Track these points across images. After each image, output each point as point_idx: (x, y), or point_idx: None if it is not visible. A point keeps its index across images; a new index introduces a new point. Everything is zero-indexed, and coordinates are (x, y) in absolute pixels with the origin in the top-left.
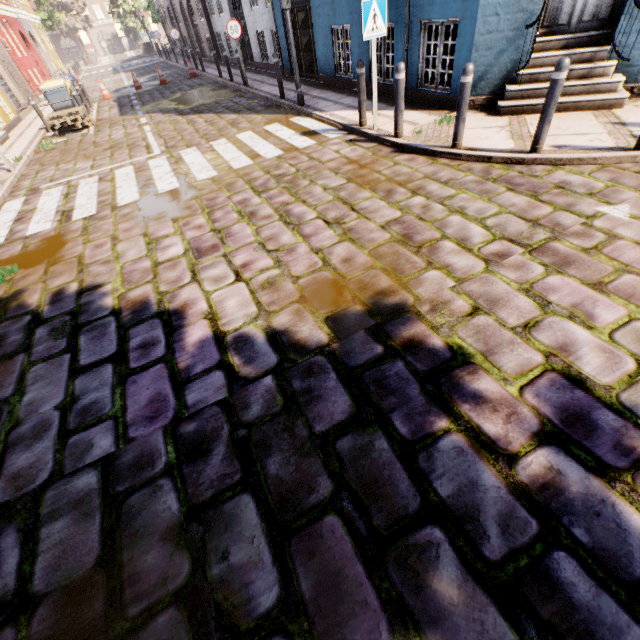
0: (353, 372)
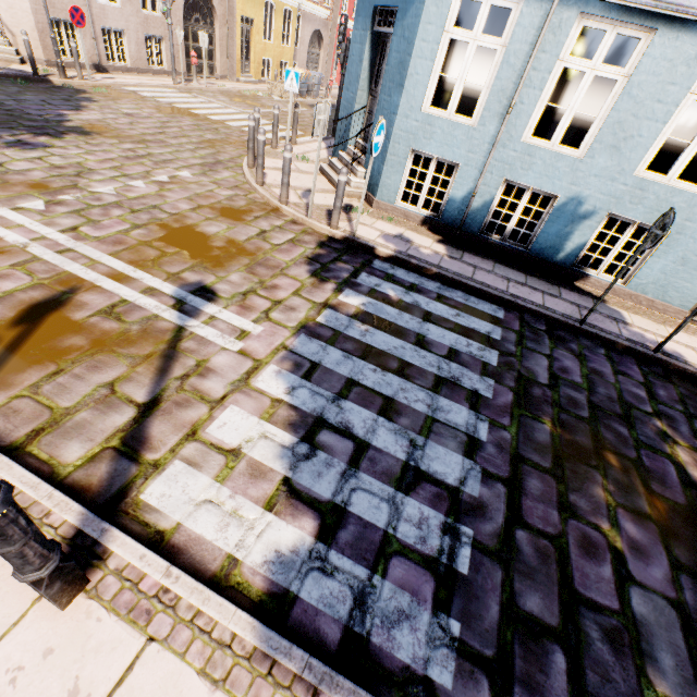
0: (48, 127)
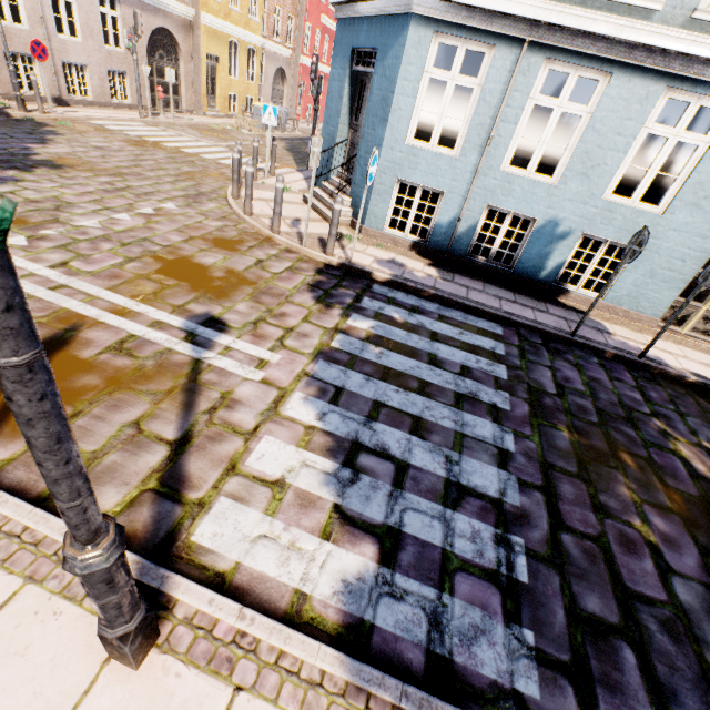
0: (15, 160)
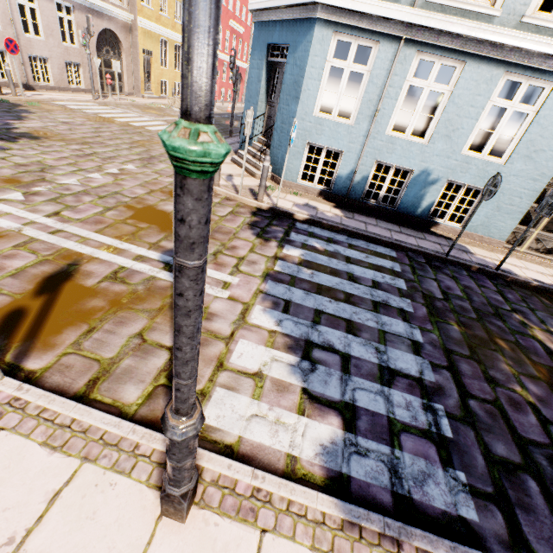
0: None
